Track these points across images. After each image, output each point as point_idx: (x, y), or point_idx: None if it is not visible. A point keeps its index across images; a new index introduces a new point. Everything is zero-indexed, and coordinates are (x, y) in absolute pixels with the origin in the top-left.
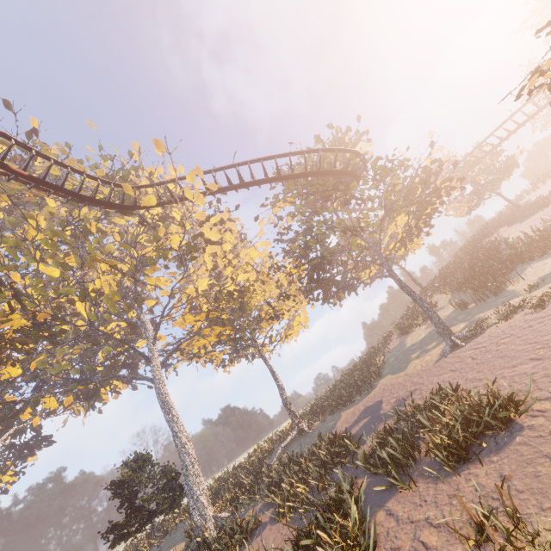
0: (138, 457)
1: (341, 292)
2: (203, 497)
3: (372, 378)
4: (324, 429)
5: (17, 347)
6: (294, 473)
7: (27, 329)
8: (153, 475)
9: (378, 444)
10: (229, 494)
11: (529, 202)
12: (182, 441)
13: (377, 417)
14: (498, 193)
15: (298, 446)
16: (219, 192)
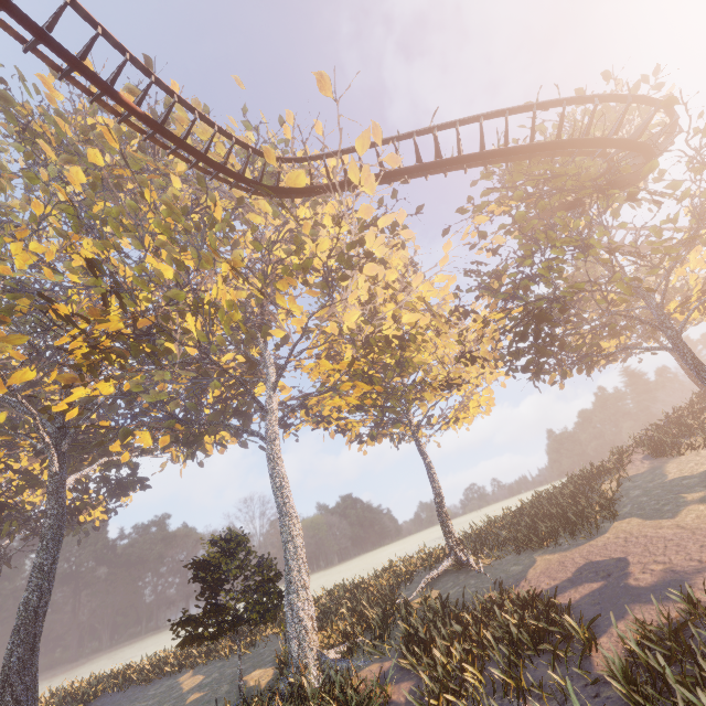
0: (231, 536)
1: (566, 365)
2: (307, 619)
3: (597, 514)
4: (502, 573)
5: (111, 357)
6: (451, 634)
7: (125, 336)
8: (247, 565)
9: (641, 649)
10: (342, 621)
11: None
12: (291, 531)
13: (622, 588)
14: None
15: (454, 586)
16: (399, 175)
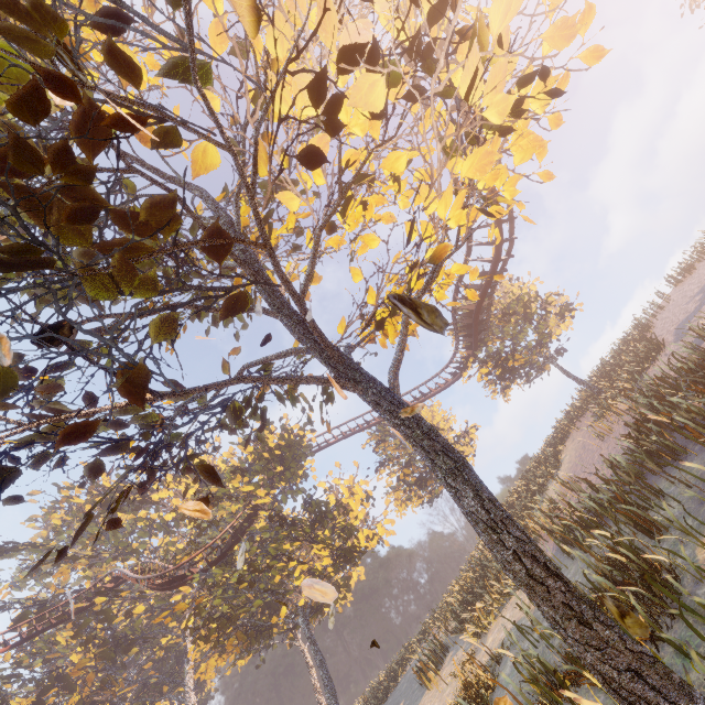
0: None
1: None
2: None
3: None
4: None
5: None
6: None
7: (83, 700)
8: None
9: None
10: None
11: (649, 332)
12: None
13: None
14: (551, 361)
15: None
16: None
